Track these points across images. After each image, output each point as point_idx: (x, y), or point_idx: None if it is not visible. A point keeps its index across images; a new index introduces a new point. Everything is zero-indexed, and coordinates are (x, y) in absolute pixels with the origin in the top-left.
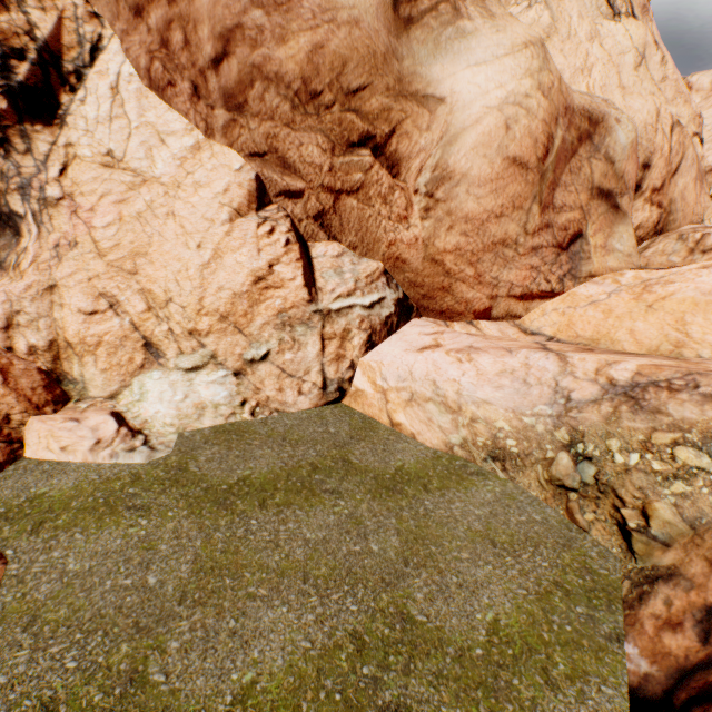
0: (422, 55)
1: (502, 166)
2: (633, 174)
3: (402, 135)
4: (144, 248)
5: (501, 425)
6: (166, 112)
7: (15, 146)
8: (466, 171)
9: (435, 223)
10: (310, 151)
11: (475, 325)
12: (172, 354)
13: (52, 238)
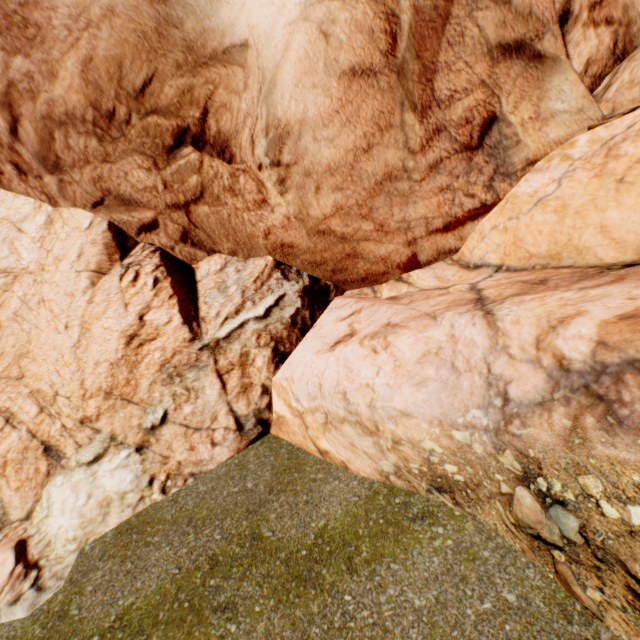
0: (203, 4)
1: (341, 87)
2: (546, 0)
3: (218, 110)
4: (25, 348)
5: (429, 446)
6: (14, 201)
7: None
8: (302, 116)
9: (298, 191)
10: (137, 177)
11: (405, 280)
12: (72, 450)
13: None
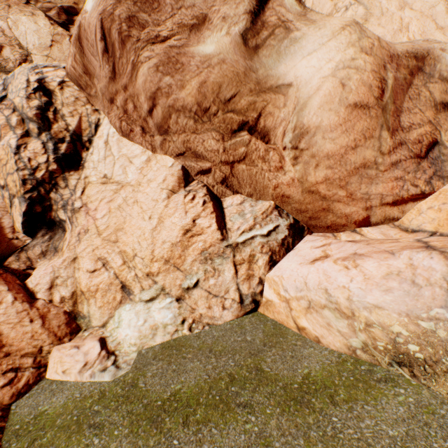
0: (270, 63)
1: (346, 112)
2: None
3: (266, 115)
4: (121, 225)
5: (397, 330)
6: (131, 146)
7: (60, 185)
8: (318, 124)
9: (304, 165)
10: (210, 143)
11: (358, 232)
12: (137, 291)
13: (77, 230)
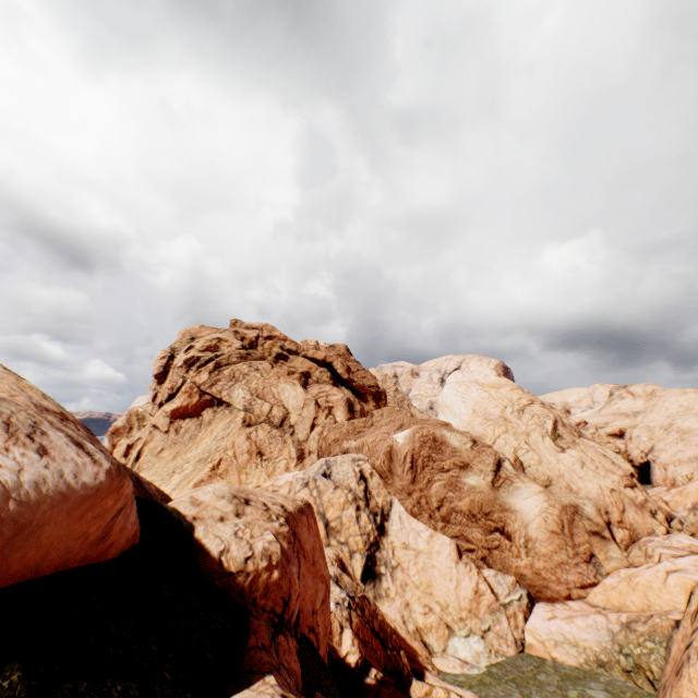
0: (504, 495)
1: (548, 533)
2: (602, 521)
3: (507, 524)
4: (430, 582)
5: (595, 648)
6: (417, 523)
7: (381, 547)
8: (536, 536)
9: (531, 557)
10: (476, 534)
11: (566, 604)
12: (457, 629)
13: (398, 582)
